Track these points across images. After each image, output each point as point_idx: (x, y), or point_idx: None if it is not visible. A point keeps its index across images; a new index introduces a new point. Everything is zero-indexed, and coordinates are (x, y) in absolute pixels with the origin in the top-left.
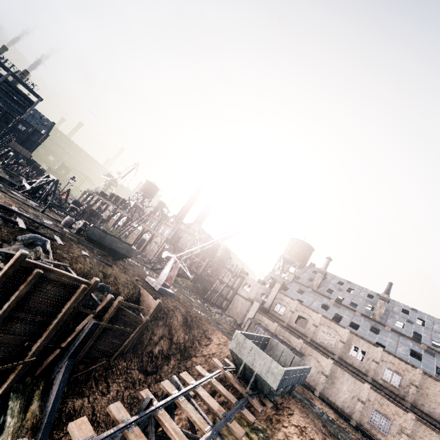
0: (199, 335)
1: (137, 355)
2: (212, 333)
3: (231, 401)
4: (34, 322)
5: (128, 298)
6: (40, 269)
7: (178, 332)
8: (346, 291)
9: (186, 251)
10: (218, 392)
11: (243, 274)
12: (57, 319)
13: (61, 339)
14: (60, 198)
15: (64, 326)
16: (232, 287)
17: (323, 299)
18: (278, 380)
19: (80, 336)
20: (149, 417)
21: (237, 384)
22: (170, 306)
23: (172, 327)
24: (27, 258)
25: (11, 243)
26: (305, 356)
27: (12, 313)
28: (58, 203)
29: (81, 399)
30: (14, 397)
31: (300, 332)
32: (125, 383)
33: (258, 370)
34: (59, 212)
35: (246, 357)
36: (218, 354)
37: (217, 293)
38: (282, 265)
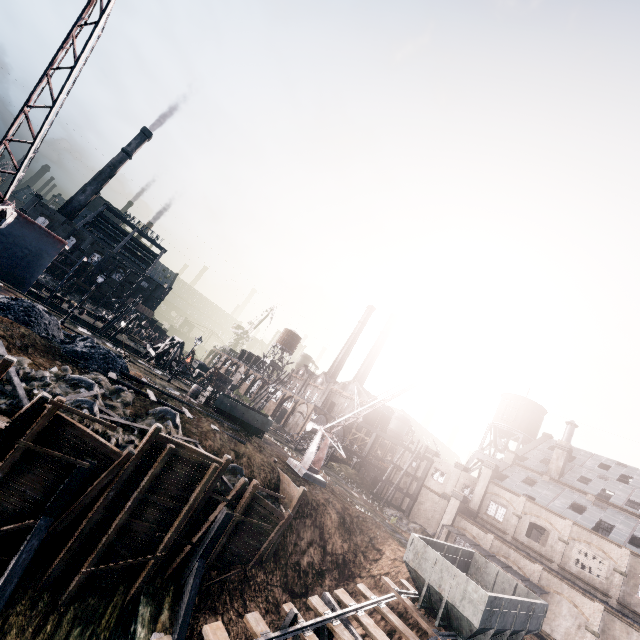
0: (364, 544)
1: (279, 566)
2: (382, 543)
3: (409, 638)
4: (166, 508)
5: (265, 484)
6: (172, 445)
7: (333, 537)
8: (620, 480)
9: (337, 421)
10: (391, 624)
11: (430, 455)
12: (188, 505)
13: (191, 535)
14: (184, 362)
15: (195, 516)
16: (414, 475)
17: (572, 494)
18: (479, 611)
19: (211, 530)
20: (294, 639)
21: (419, 617)
22: (319, 498)
23: (325, 529)
24: (160, 433)
25: (143, 418)
26: (550, 595)
27: (145, 495)
28: (183, 368)
29: (214, 617)
30: (145, 601)
31: (537, 552)
32: (266, 604)
33: (449, 596)
34: (184, 380)
35: (429, 575)
36: (393, 575)
37: (392, 485)
38: (494, 438)
